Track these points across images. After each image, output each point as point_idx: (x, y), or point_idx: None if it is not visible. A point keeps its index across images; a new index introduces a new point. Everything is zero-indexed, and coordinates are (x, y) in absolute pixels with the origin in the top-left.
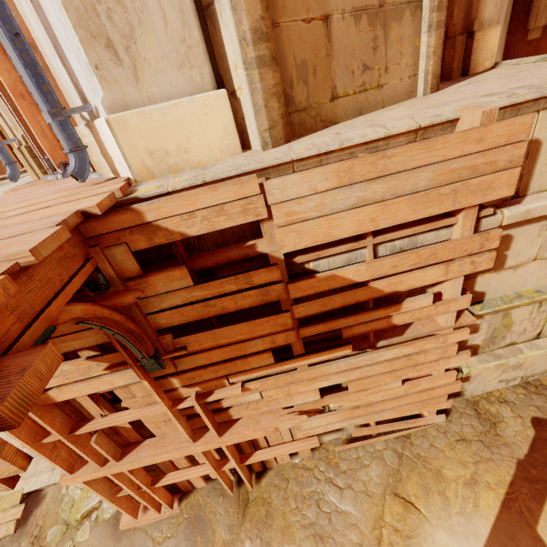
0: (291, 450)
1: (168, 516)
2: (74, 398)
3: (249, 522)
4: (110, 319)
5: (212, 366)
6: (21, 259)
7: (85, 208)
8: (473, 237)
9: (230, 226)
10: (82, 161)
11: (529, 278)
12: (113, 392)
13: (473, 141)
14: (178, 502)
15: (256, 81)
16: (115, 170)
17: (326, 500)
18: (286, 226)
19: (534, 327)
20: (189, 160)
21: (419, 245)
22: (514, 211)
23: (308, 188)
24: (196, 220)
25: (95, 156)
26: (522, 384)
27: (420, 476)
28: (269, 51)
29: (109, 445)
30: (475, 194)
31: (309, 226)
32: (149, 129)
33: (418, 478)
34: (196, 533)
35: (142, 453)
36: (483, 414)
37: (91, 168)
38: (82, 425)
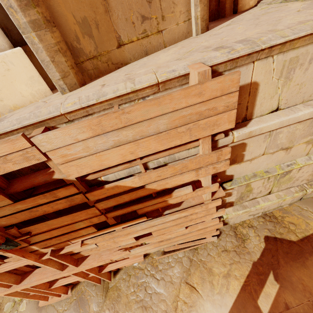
0: (128, 264)
1: (65, 298)
2: None
3: (108, 300)
4: None
5: (55, 237)
6: None
7: None
8: (210, 154)
9: (19, 168)
10: None
11: (261, 164)
12: None
13: (194, 95)
14: (70, 290)
15: (37, 42)
16: None
17: (150, 286)
18: (66, 163)
19: (266, 189)
20: (5, 105)
21: (177, 159)
22: (241, 133)
23: (70, 139)
24: None
25: None
26: (263, 215)
27: (200, 272)
28: (41, 15)
29: (10, 277)
30: (205, 129)
31: (84, 161)
32: None
33: (199, 273)
34: (79, 307)
35: (33, 278)
36: (238, 234)
37: None
38: None
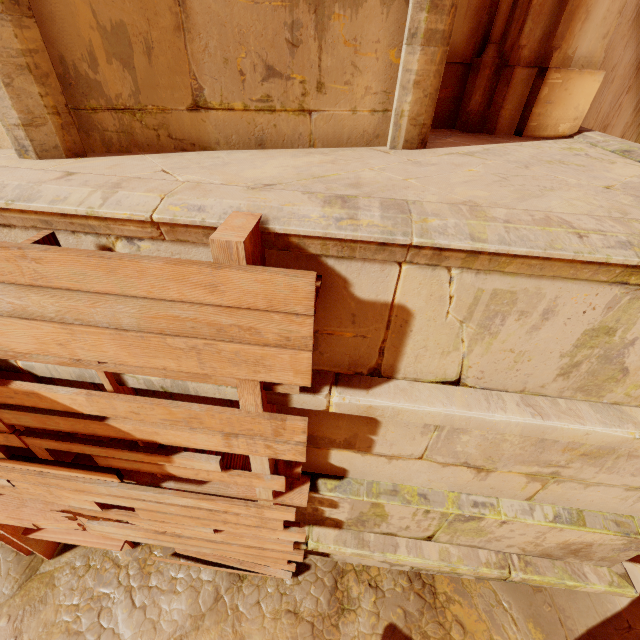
0: (86, 543)
1: None
2: None
3: (20, 598)
4: None
5: None
6: None
7: None
8: (257, 417)
9: None
10: None
11: (414, 475)
12: None
13: (198, 285)
14: None
15: None
16: None
17: (112, 611)
18: None
19: (422, 529)
20: None
21: (193, 393)
22: (347, 399)
23: None
24: None
25: None
26: (412, 573)
27: (221, 634)
28: None
29: None
30: (237, 364)
31: None
32: None
33: (217, 635)
34: None
35: None
36: (340, 591)
37: None
38: None
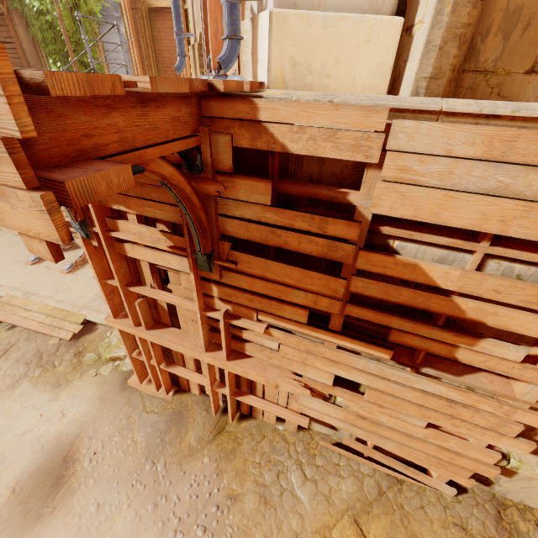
0: (280, 414)
1: (162, 398)
2: (140, 261)
3: (216, 446)
4: (189, 198)
5: (250, 293)
6: (141, 83)
7: (213, 80)
8: None
9: (333, 157)
10: (232, 51)
11: None
12: (167, 274)
13: None
14: (173, 393)
15: (446, 12)
16: (256, 73)
17: (288, 477)
18: (392, 183)
19: None
20: (326, 86)
21: None
22: None
23: (442, 146)
24: (303, 137)
25: (245, 56)
26: None
27: (391, 524)
28: None
29: (147, 314)
30: None
31: (419, 193)
32: (305, 37)
33: (388, 524)
34: (174, 423)
35: (165, 335)
36: (506, 522)
37: (238, 71)
38: (136, 285)
